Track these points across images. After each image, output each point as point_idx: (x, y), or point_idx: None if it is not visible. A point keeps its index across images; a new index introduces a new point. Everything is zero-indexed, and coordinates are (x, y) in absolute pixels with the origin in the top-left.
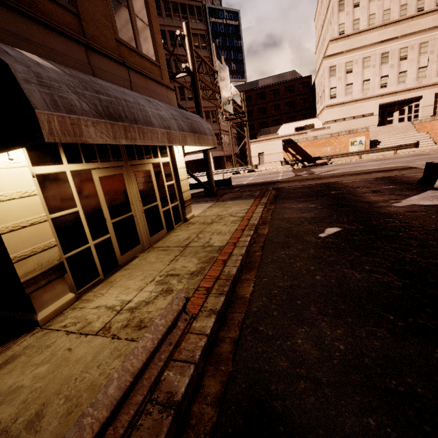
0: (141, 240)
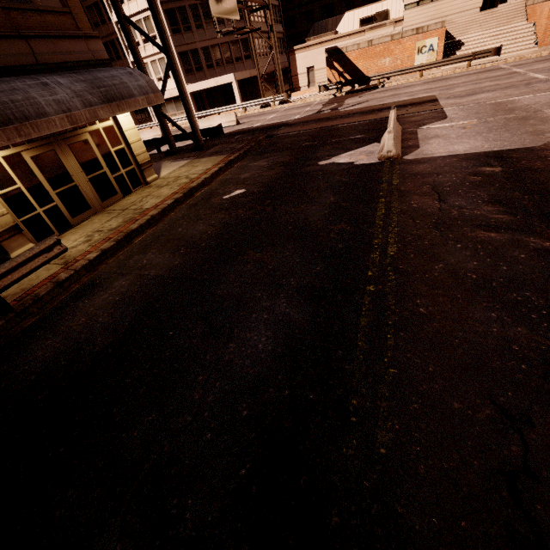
0: (92, 205)
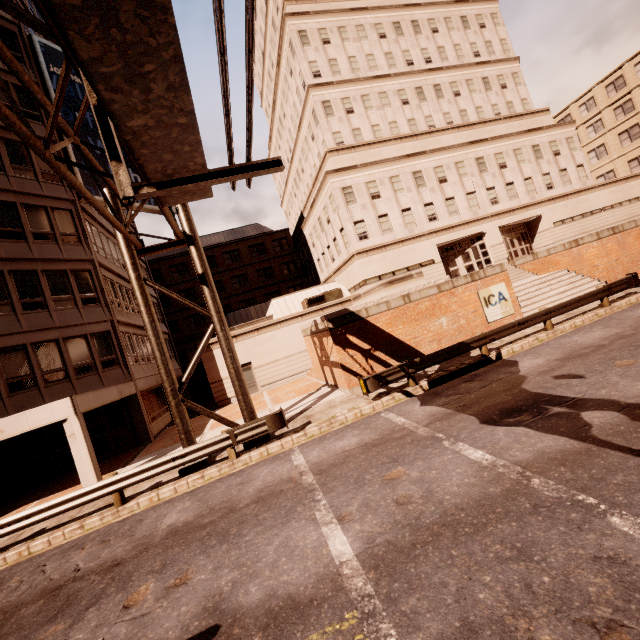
0: None
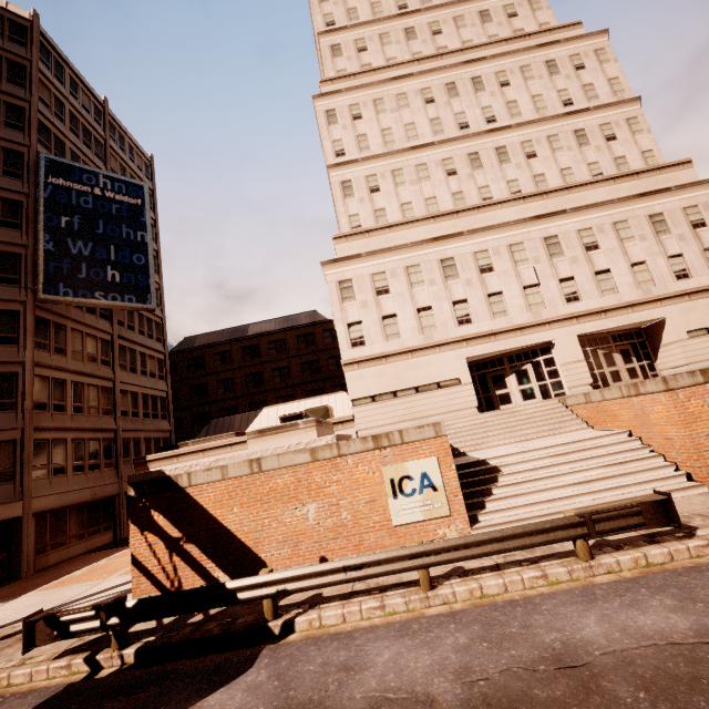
0: None
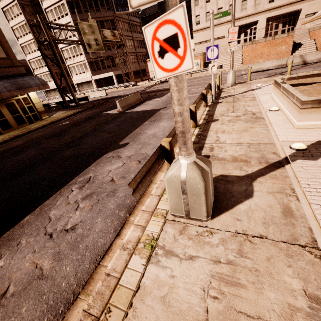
0: (13, 127)
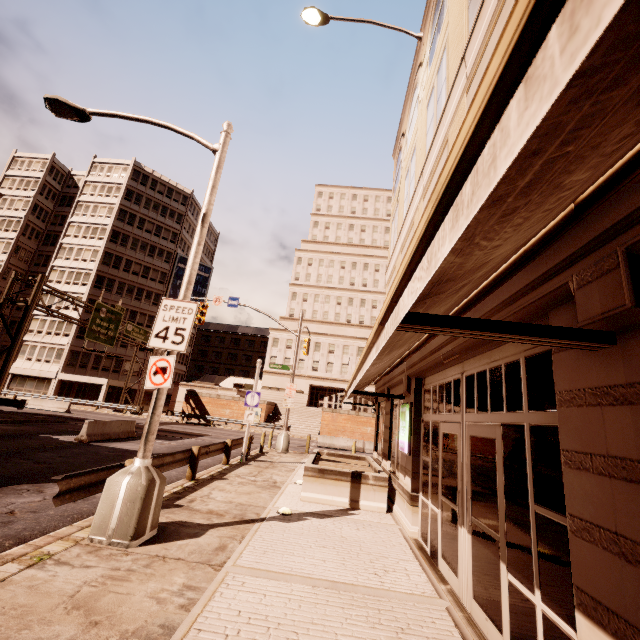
0: None
